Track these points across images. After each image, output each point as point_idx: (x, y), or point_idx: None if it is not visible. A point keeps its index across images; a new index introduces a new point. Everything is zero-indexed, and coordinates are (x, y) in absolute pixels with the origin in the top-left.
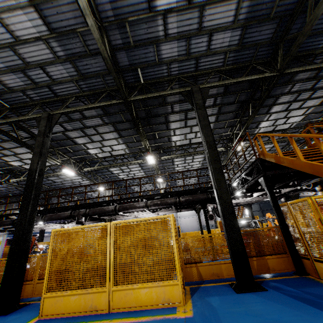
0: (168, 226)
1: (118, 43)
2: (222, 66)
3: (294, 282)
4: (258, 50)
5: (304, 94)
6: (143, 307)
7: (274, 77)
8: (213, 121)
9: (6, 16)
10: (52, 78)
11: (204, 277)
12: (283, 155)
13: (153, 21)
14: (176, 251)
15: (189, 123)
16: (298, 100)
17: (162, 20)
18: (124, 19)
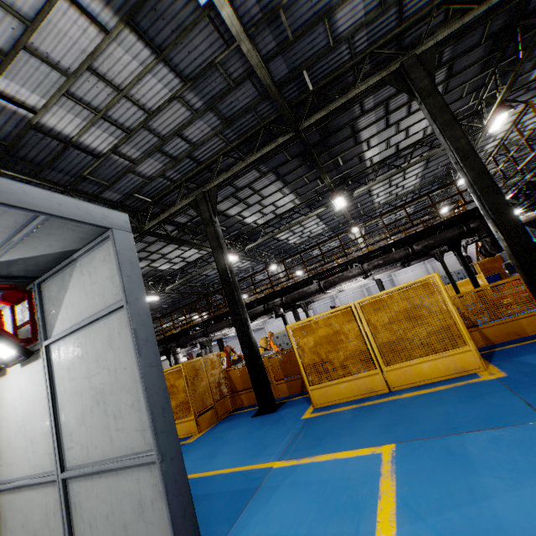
0: (435, 288)
1: (270, 48)
2: None
3: None
4: None
5: None
6: (431, 380)
7: None
8: None
9: (135, 90)
10: (191, 143)
11: (493, 340)
12: None
13: None
14: (456, 315)
15: (393, 118)
16: None
17: None
18: (276, 8)
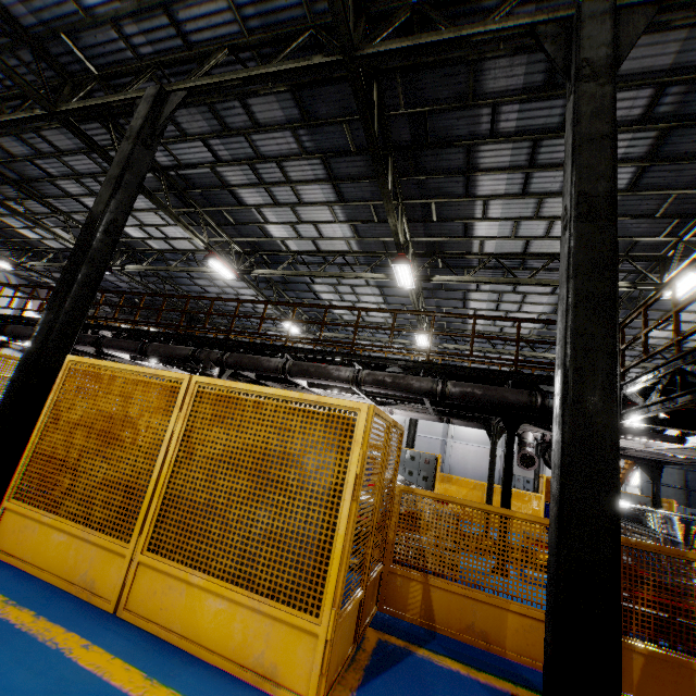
0: (346, 438)
1: None
2: None
3: None
4: None
5: None
6: (197, 648)
7: None
8: (621, 188)
9: None
10: None
11: (439, 623)
12: None
13: None
14: (344, 527)
15: (538, 183)
16: None
17: None
18: None
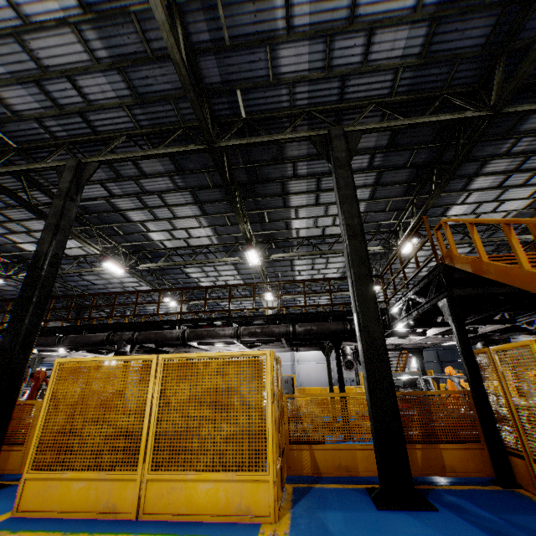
0: (262, 371)
1: (203, 39)
2: (388, 96)
3: (491, 499)
4: (456, 67)
5: (534, 159)
6: (199, 516)
7: (483, 119)
8: (366, 198)
9: None
10: (87, 99)
11: (322, 470)
12: (488, 260)
13: (267, 1)
14: (270, 419)
15: (323, 198)
16: (523, 170)
17: None
18: None
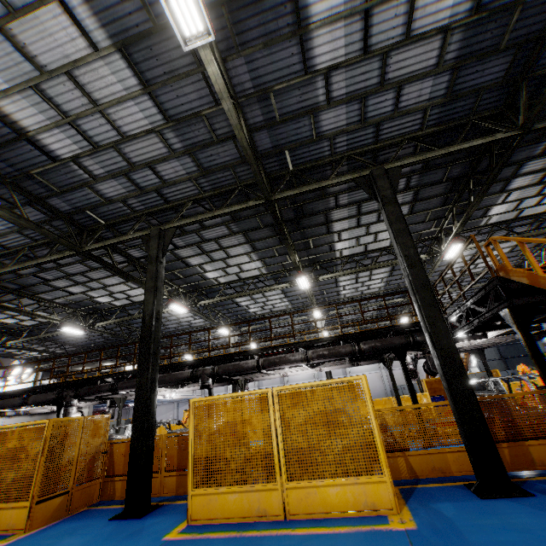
0: (360, 393)
1: (258, 120)
2: (419, 130)
3: None
4: (480, 98)
5: None
6: (335, 513)
7: (514, 138)
8: (405, 214)
9: (113, 110)
10: (163, 179)
11: (418, 473)
12: (542, 271)
13: (310, 85)
14: (377, 431)
15: (364, 220)
16: None
17: (324, 81)
18: (268, 89)
